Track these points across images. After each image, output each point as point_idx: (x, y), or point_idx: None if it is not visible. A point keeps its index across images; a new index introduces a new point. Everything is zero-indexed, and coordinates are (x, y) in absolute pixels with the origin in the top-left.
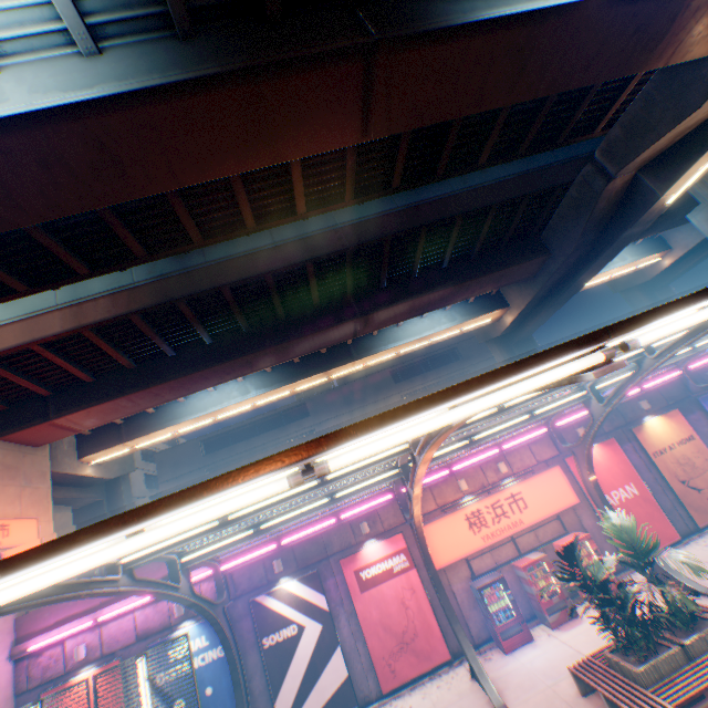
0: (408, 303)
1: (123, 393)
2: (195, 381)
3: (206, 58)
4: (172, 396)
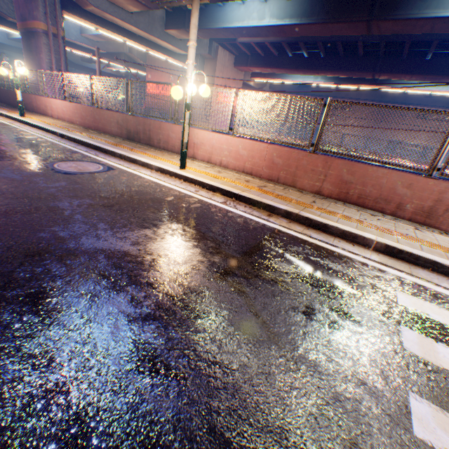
0: (407, 76)
1: (269, 67)
2: (294, 72)
3: (315, 13)
4: (284, 73)
